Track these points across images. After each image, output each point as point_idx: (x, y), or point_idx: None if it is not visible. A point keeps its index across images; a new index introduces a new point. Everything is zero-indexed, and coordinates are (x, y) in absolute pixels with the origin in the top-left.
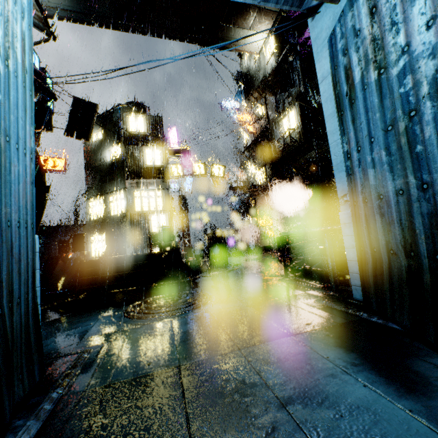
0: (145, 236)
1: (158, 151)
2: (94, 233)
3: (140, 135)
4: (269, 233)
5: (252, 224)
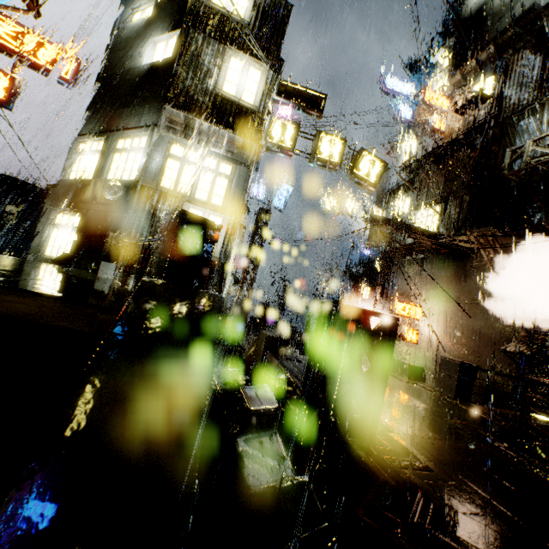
0: (140, 241)
1: (257, 74)
2: (63, 206)
3: (231, 20)
4: (410, 335)
5: (366, 301)
